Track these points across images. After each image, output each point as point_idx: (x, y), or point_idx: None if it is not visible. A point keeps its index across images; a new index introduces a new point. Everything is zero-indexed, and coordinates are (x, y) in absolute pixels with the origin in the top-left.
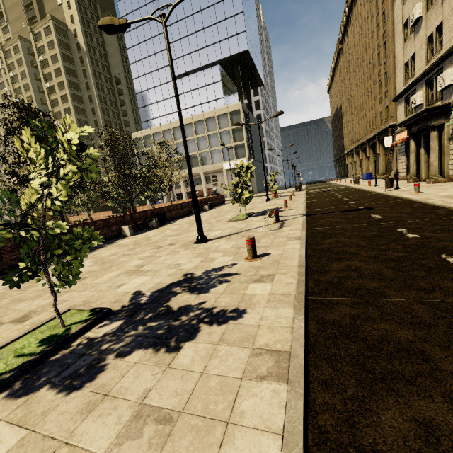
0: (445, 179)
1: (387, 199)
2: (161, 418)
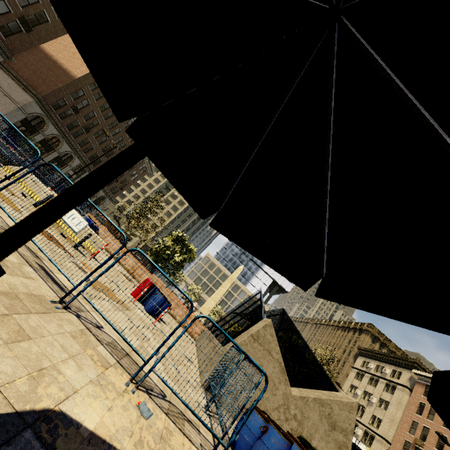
0: None
1: None
2: None
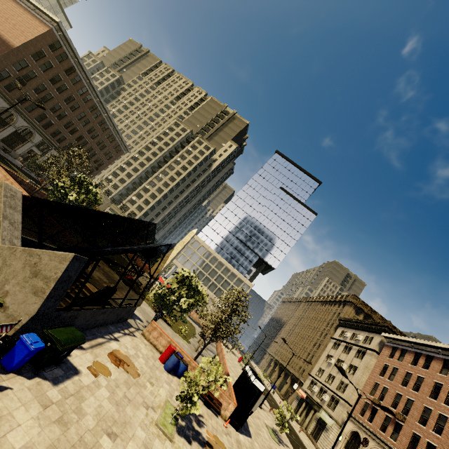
0: (305, 432)
1: (292, 428)
2: None
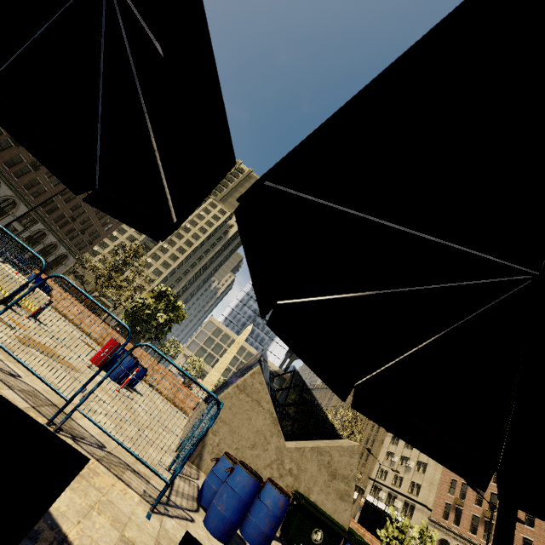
0: None
1: None
2: None
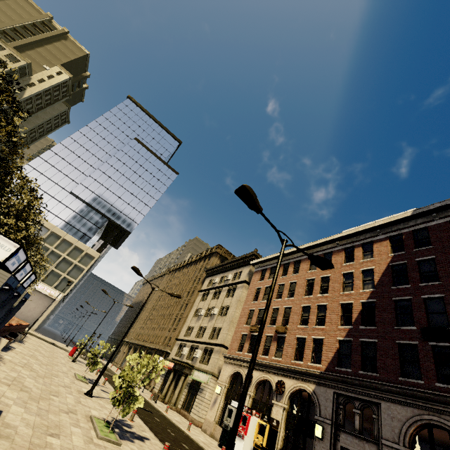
0: (175, 408)
1: (155, 409)
2: None
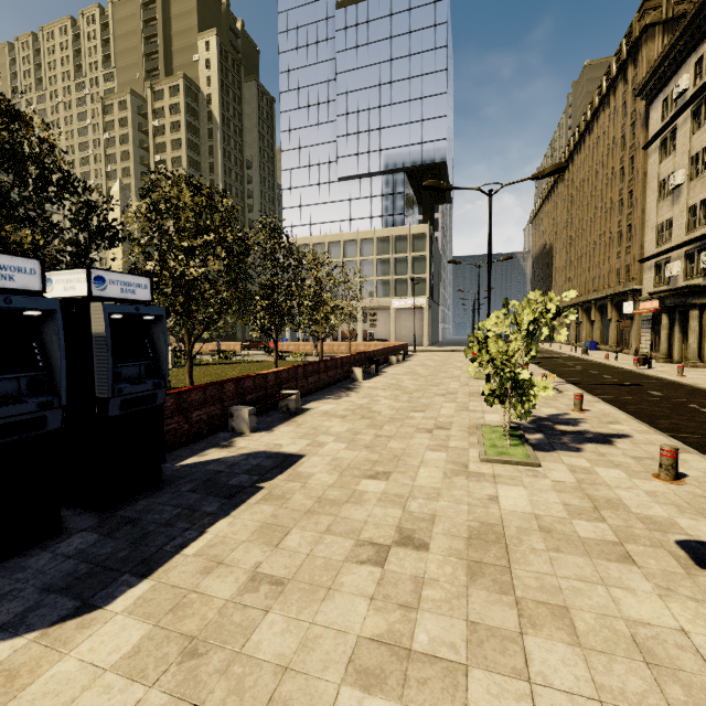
0: (704, 365)
1: (649, 379)
2: (647, 458)
